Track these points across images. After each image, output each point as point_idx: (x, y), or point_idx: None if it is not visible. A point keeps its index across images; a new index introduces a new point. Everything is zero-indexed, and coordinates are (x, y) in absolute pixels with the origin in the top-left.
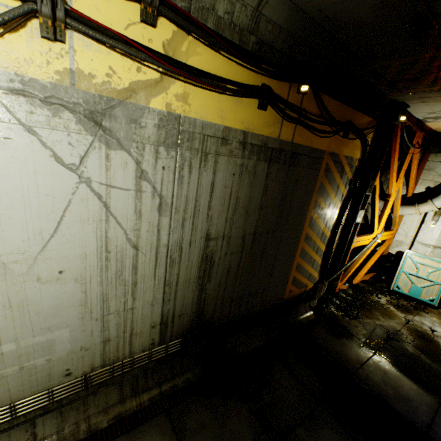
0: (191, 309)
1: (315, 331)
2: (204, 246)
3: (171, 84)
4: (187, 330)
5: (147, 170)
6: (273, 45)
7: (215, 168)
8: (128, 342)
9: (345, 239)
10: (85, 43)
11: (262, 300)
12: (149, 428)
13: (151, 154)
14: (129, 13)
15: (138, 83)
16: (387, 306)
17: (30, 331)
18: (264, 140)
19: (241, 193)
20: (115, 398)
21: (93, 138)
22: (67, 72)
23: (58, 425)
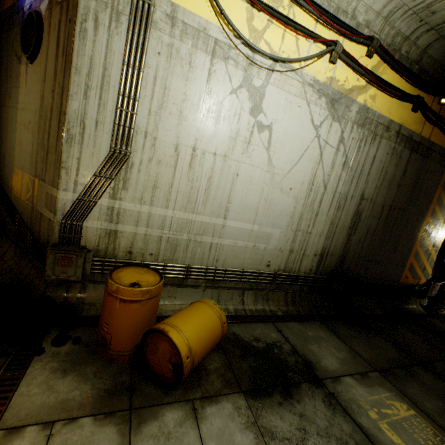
0: (338, 253)
1: (431, 321)
2: (358, 203)
3: (369, 89)
4: (332, 270)
5: (344, 138)
6: (427, 72)
7: (378, 146)
8: (300, 259)
9: None
10: (341, 65)
11: (383, 273)
12: (312, 324)
13: (349, 128)
14: (361, 52)
15: (355, 87)
16: None
17: (266, 222)
18: (411, 133)
19: (388, 170)
20: (282, 302)
21: (328, 113)
22: (330, 78)
23: (253, 302)
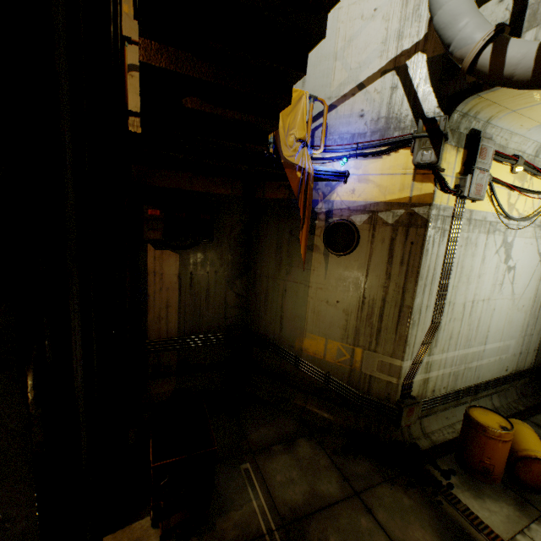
0: None
1: None
2: None
3: None
4: None
5: None
6: None
7: None
8: (525, 357)
9: None
10: None
11: None
12: None
13: None
14: None
15: None
16: None
17: (507, 337)
18: None
19: None
20: (515, 396)
21: None
22: None
23: (499, 402)
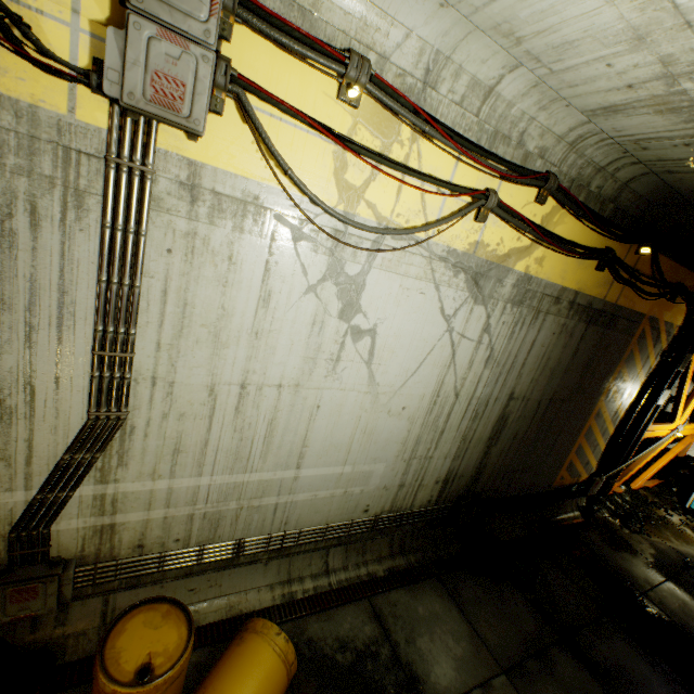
0: (470, 471)
1: (587, 536)
2: (505, 405)
3: (535, 249)
4: (460, 495)
5: (491, 324)
6: (626, 211)
7: (540, 326)
8: (414, 492)
9: (637, 424)
10: (493, 221)
11: (531, 480)
12: (425, 588)
13: (499, 309)
14: (528, 196)
15: (514, 250)
16: (682, 527)
17: (364, 459)
18: (591, 300)
19: (553, 354)
20: (386, 551)
21: (468, 294)
22: (474, 243)
23: (343, 561)
